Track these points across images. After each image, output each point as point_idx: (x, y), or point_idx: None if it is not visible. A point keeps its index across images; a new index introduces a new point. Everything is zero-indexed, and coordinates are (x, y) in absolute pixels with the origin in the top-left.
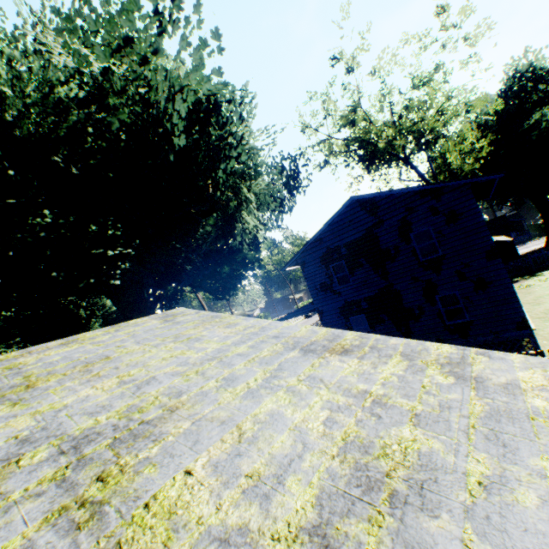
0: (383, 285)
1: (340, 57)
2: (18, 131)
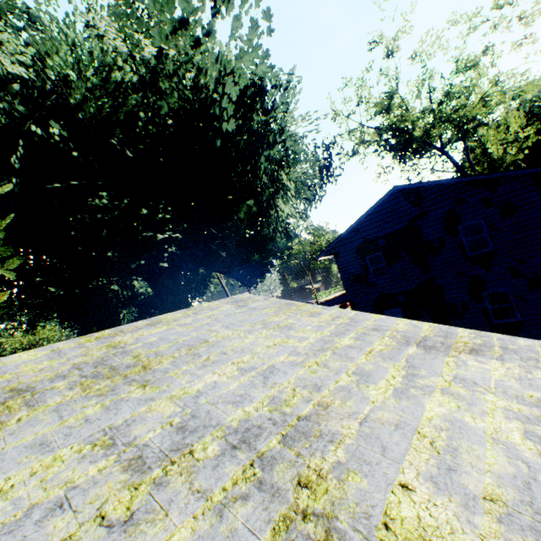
0: (423, 279)
1: (380, 40)
2: (81, 114)
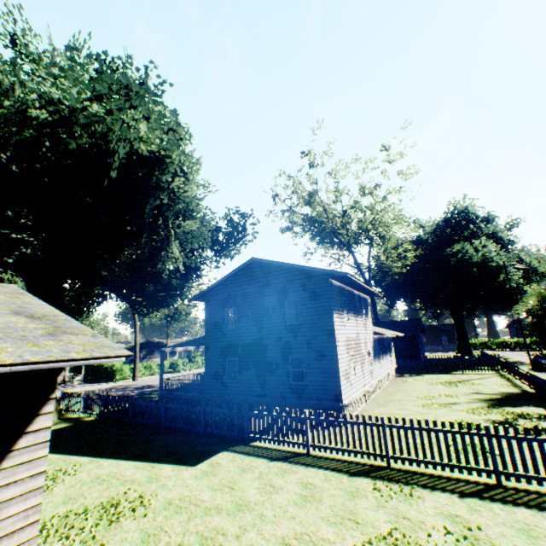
0: (257, 336)
1: (309, 153)
2: None
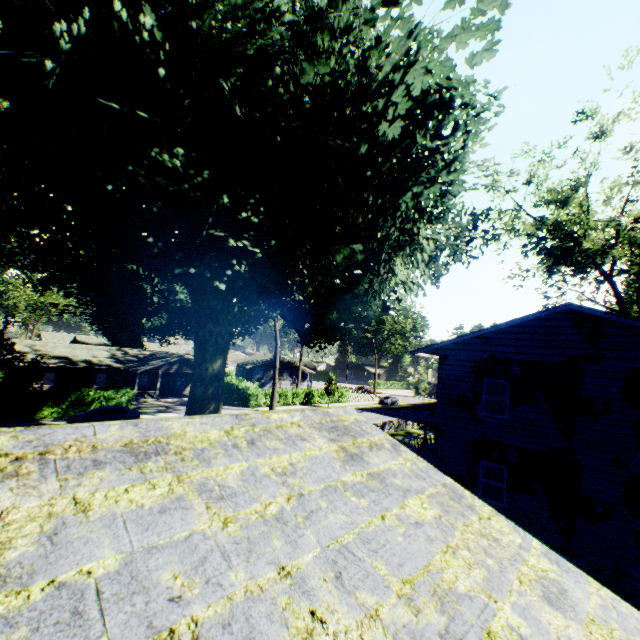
0: (557, 444)
1: (592, 114)
2: (194, 23)
